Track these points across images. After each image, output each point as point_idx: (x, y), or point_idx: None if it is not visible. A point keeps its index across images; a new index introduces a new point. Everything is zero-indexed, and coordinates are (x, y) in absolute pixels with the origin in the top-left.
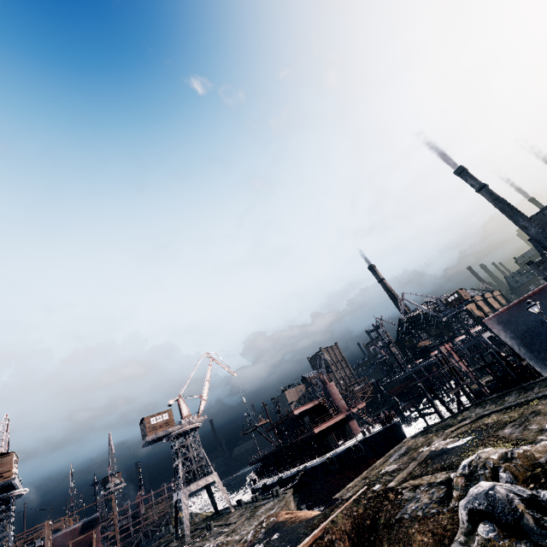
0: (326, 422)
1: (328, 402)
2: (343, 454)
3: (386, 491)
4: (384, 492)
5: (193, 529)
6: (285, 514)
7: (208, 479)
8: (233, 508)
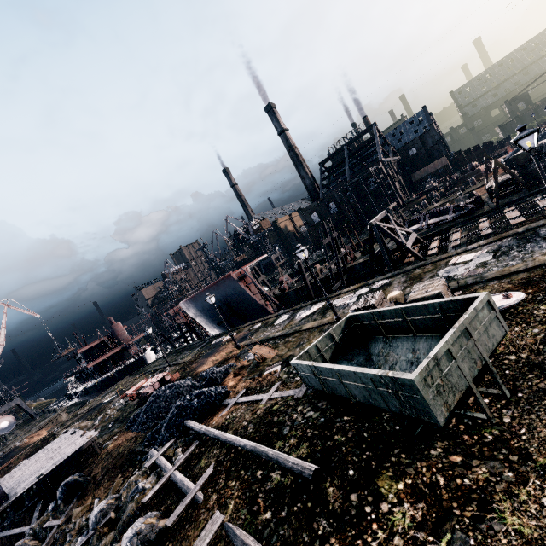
0: (101, 357)
1: (113, 338)
2: (106, 379)
3: (53, 435)
4: (51, 436)
5: (9, 433)
6: (29, 438)
7: (11, 405)
8: (38, 416)
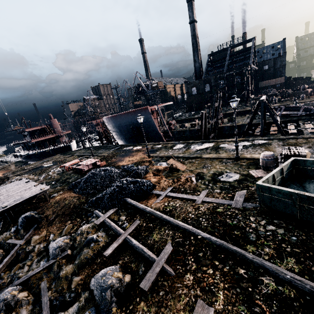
0: (41, 138)
1: (50, 128)
2: (43, 152)
3: (7, 178)
4: (6, 178)
5: None
6: None
7: None
8: None
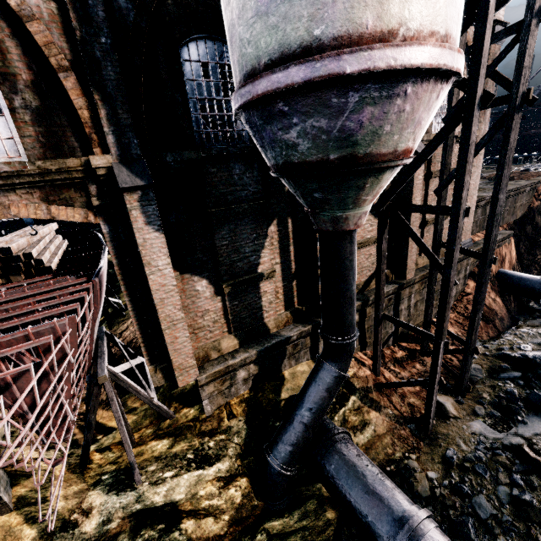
0: None
1: None
2: None
3: None
4: None
5: None
6: None
7: None
8: None
